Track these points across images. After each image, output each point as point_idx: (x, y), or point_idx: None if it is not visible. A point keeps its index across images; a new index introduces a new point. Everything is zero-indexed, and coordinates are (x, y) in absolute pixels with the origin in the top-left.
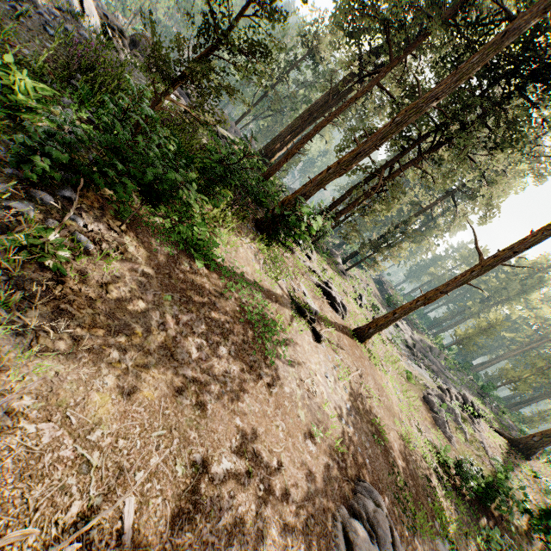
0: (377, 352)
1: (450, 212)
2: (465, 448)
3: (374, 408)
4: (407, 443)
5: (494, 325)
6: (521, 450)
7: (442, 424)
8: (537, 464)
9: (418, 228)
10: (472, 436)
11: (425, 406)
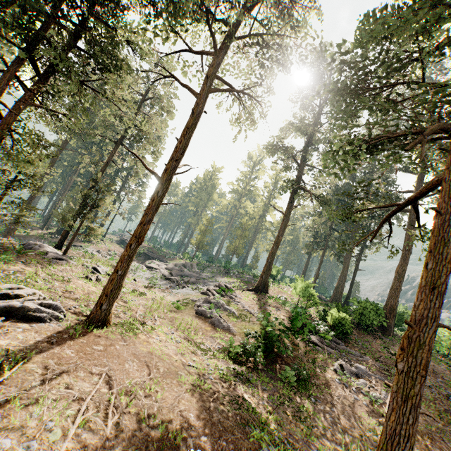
0: (134, 314)
1: (130, 158)
2: (240, 324)
3: (143, 410)
4: (203, 387)
5: (208, 225)
6: (262, 290)
7: (218, 322)
8: (271, 290)
9: (122, 184)
10: (238, 310)
11: (201, 319)
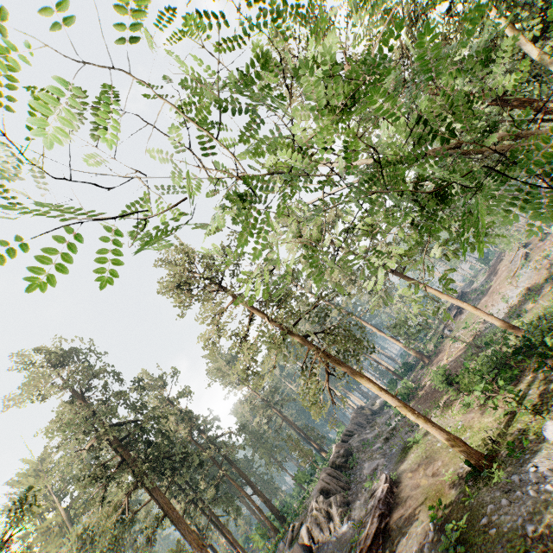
0: None
1: None
2: None
3: None
4: None
5: None
6: None
7: None
8: None
9: None
10: None
11: None
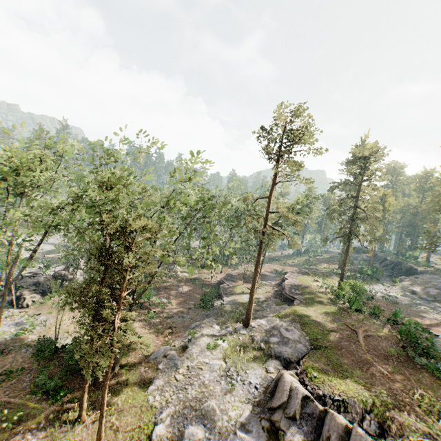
0: None
1: None
2: None
3: None
4: None
5: None
6: None
7: None
8: None
9: None
10: None
11: None
